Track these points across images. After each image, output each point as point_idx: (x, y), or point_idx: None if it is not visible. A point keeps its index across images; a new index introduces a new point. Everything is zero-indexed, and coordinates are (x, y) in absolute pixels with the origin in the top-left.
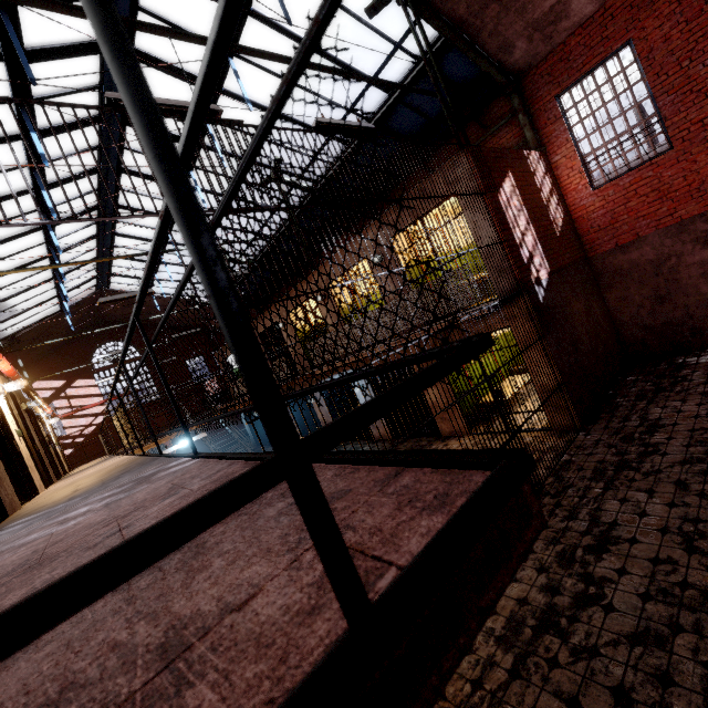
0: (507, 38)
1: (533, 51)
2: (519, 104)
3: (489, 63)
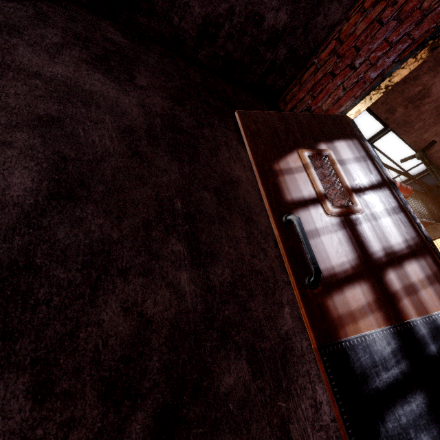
0: None
1: None
2: None
3: None
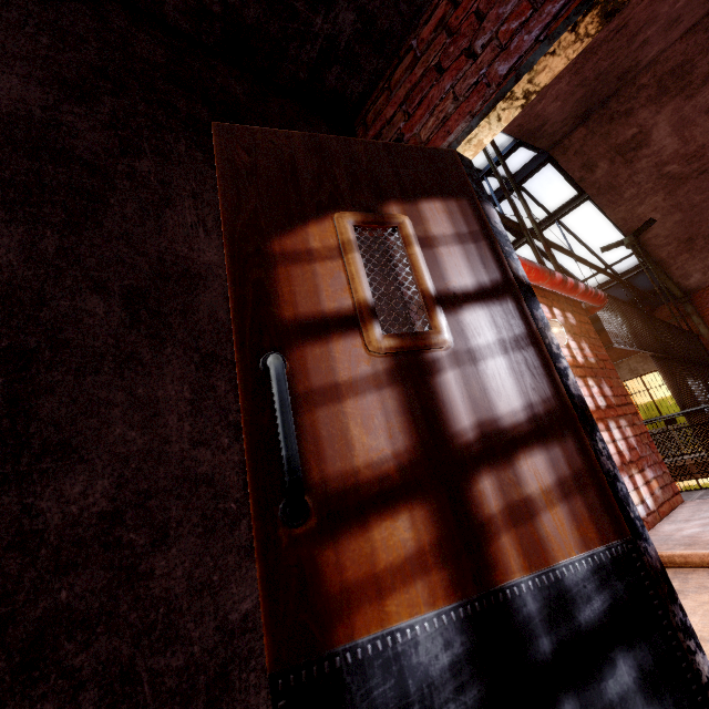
0: (688, 271)
1: (704, 280)
2: (692, 310)
3: (673, 283)
